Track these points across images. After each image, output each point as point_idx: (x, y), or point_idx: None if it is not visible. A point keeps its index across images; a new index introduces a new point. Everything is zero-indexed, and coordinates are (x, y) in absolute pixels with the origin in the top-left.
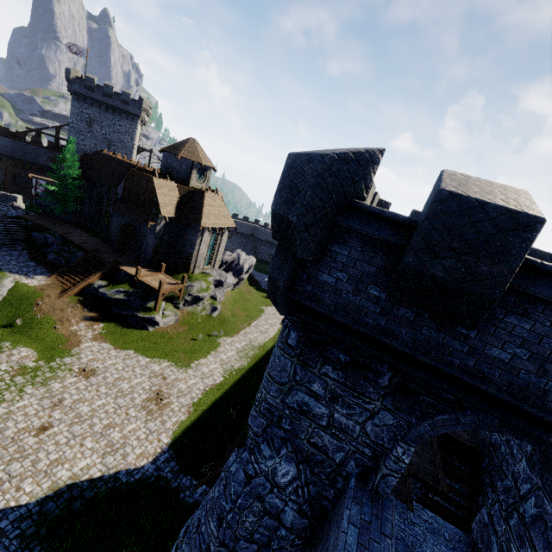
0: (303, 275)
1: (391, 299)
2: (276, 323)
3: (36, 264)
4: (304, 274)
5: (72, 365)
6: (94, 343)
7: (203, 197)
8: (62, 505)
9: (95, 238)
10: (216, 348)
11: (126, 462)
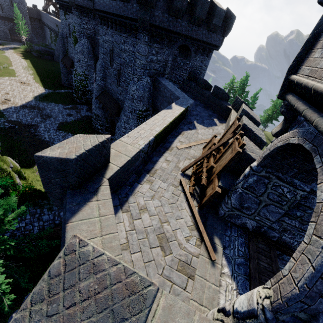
0: None
1: (88, 1)
2: (20, 59)
3: None
4: None
5: None
6: None
7: None
8: (40, 98)
9: None
10: (14, 70)
11: (40, 92)
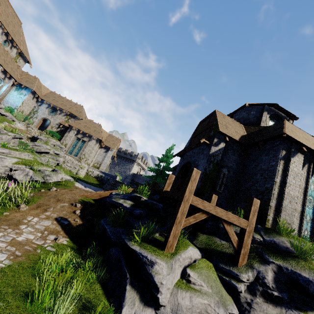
0: None
1: None
2: None
3: None
4: None
5: None
6: None
7: (281, 122)
8: None
9: None
10: None
11: None
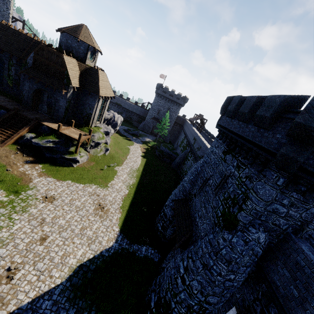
0: (310, 156)
1: None
2: (138, 155)
3: None
4: (311, 155)
5: (35, 195)
6: (41, 178)
7: (97, 73)
8: (81, 277)
9: (5, 97)
10: (116, 173)
11: (103, 246)
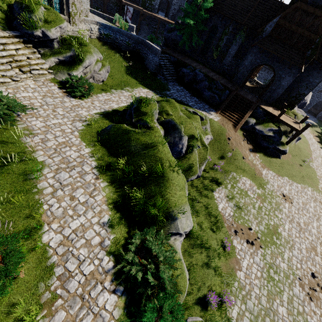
0: None
1: None
2: (318, 147)
3: (198, 99)
4: None
5: (274, 191)
6: (265, 171)
7: None
8: None
9: (215, 73)
10: (315, 173)
11: None
